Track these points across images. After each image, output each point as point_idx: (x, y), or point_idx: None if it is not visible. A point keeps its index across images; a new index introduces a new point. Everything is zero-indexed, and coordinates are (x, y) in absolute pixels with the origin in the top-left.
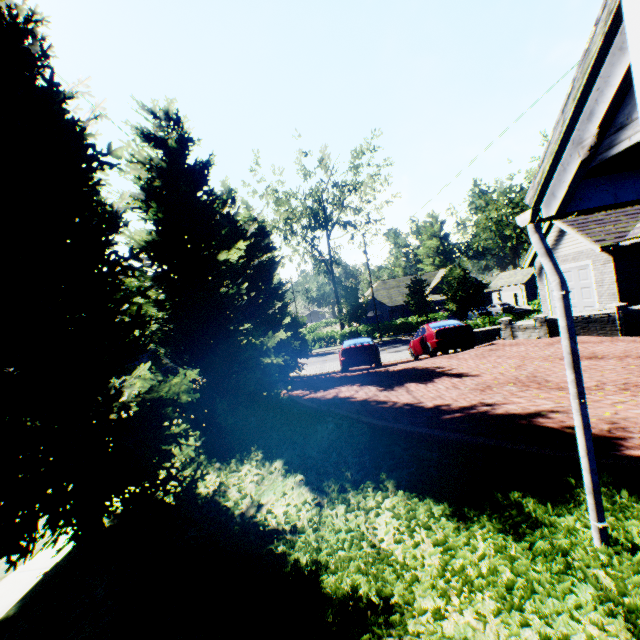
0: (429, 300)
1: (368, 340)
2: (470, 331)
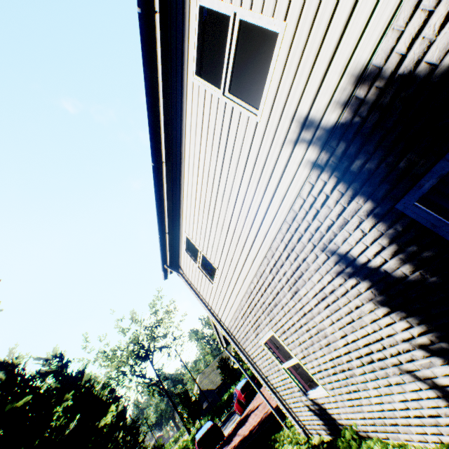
0: (235, 368)
1: (209, 422)
2: (255, 377)
